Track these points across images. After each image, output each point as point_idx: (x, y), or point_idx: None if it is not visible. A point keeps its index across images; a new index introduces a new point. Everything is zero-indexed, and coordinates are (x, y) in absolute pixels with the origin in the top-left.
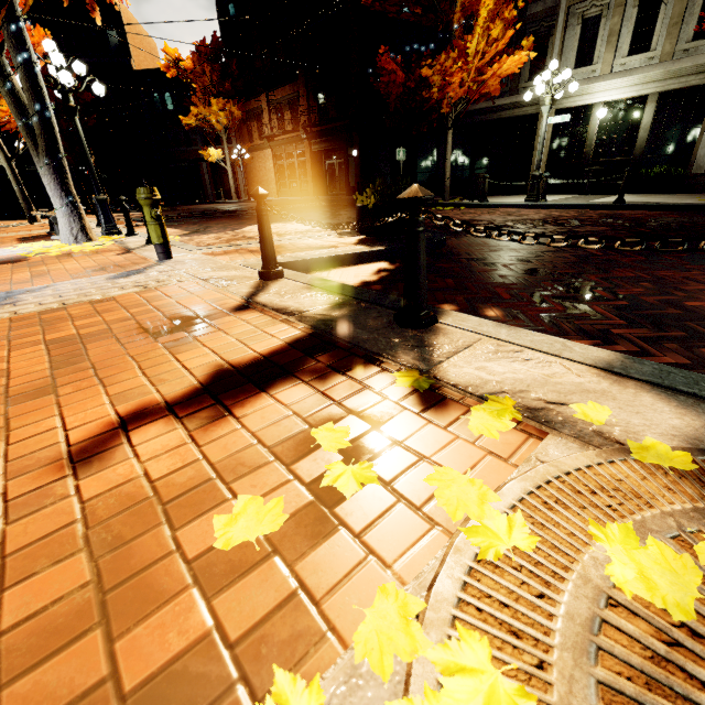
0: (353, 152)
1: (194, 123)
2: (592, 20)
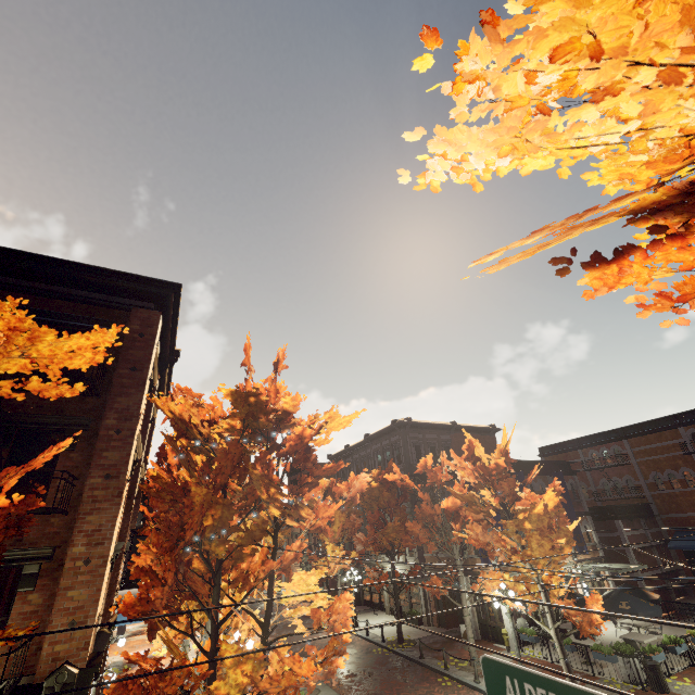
0: None
1: None
2: None
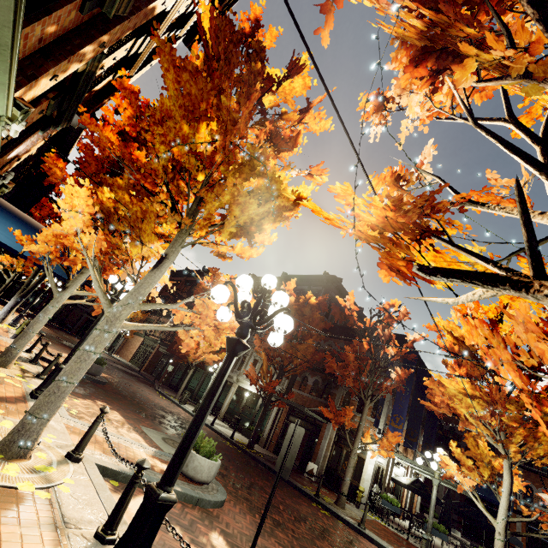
0: (170, 360)
1: None
2: (257, 360)
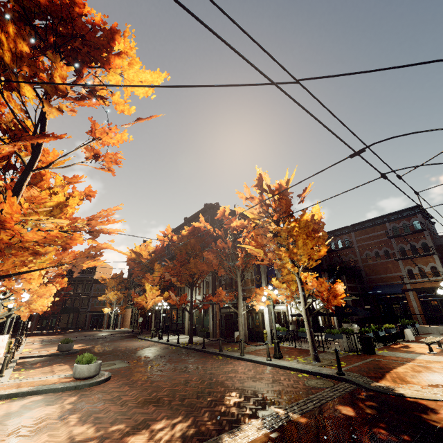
0: (149, 313)
1: (103, 299)
2: None
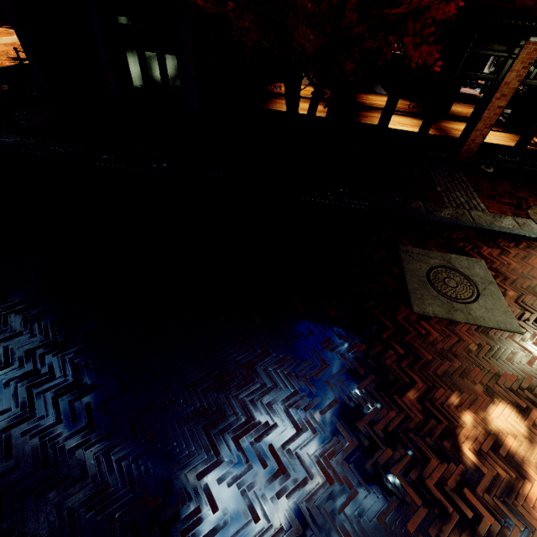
0: None
1: None
2: None
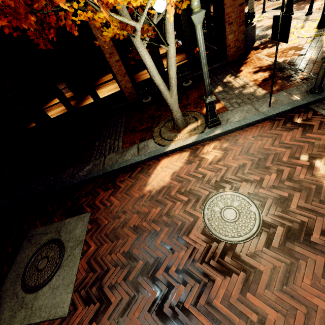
0: None
1: None
2: None
